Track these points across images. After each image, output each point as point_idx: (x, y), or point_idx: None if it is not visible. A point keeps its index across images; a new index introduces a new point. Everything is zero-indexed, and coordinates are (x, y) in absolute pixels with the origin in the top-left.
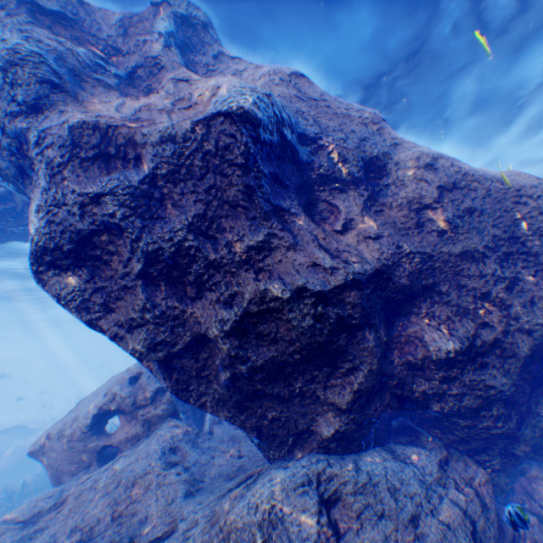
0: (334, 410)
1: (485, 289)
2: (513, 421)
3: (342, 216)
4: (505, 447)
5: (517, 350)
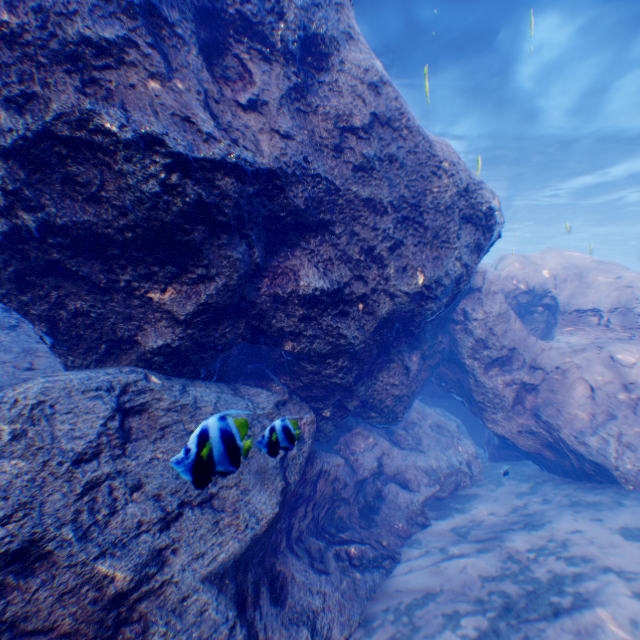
0: (171, 321)
1: (374, 245)
2: (353, 375)
3: (254, 90)
4: (340, 399)
5: (378, 310)
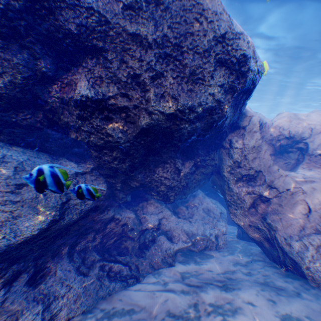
0: None
1: (139, 73)
2: (127, 164)
3: None
4: (125, 179)
5: (138, 122)
